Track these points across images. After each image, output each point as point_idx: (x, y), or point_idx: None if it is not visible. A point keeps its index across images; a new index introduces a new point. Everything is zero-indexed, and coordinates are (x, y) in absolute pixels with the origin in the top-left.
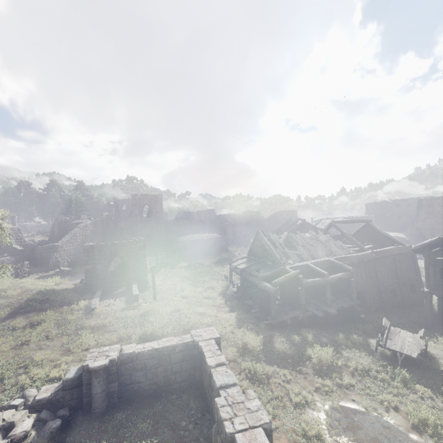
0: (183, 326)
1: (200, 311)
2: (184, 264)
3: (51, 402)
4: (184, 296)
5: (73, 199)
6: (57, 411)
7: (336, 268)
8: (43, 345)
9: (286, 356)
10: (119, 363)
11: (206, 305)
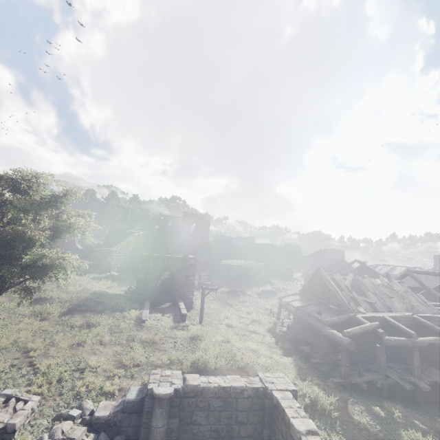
0: (237, 362)
1: (252, 347)
2: (226, 289)
3: (108, 423)
4: (230, 325)
5: (130, 210)
6: (112, 436)
7: (420, 328)
8: (97, 349)
9: (371, 436)
10: (182, 395)
11: (255, 341)
